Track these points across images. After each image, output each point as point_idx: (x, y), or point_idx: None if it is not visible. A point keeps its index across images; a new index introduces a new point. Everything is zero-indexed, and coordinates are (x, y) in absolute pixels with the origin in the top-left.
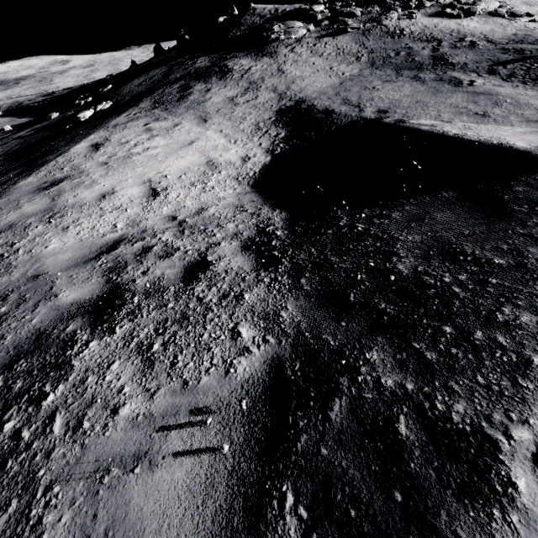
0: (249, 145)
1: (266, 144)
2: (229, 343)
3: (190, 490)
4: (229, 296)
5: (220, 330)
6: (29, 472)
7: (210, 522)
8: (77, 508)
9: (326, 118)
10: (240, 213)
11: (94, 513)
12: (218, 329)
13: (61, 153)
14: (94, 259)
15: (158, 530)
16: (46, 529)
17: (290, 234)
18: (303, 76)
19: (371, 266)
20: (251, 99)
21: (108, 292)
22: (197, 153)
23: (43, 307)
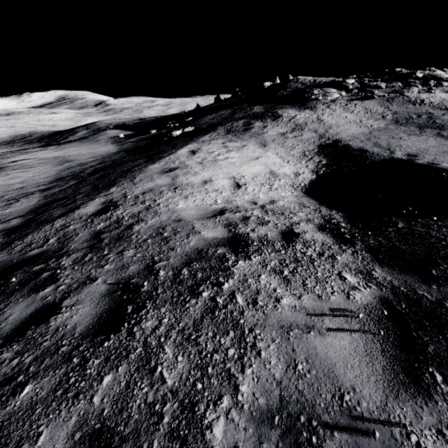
0: (298, 165)
1: (312, 166)
2: (340, 281)
3: (356, 353)
4: (325, 255)
5: (329, 273)
6: (233, 319)
7: (381, 372)
8: (278, 343)
9: (361, 155)
10: (304, 207)
11: (292, 348)
12: (327, 272)
13: (171, 153)
14: (212, 217)
15: (345, 366)
16: (261, 349)
17: (353, 227)
18: (338, 125)
19: (443, 255)
20: (298, 136)
21: (234, 237)
22: (263, 165)
23: (193, 237)
